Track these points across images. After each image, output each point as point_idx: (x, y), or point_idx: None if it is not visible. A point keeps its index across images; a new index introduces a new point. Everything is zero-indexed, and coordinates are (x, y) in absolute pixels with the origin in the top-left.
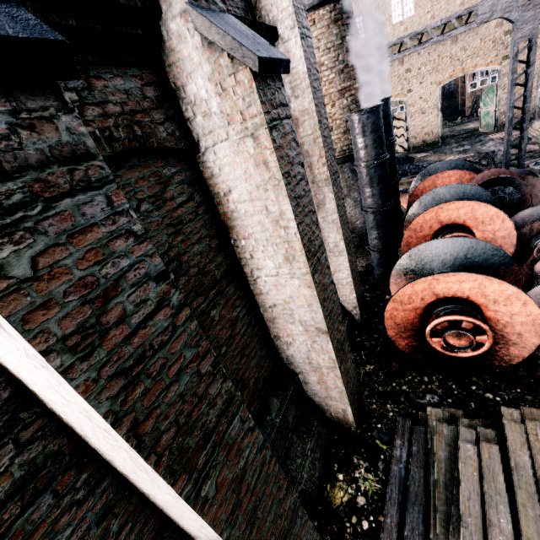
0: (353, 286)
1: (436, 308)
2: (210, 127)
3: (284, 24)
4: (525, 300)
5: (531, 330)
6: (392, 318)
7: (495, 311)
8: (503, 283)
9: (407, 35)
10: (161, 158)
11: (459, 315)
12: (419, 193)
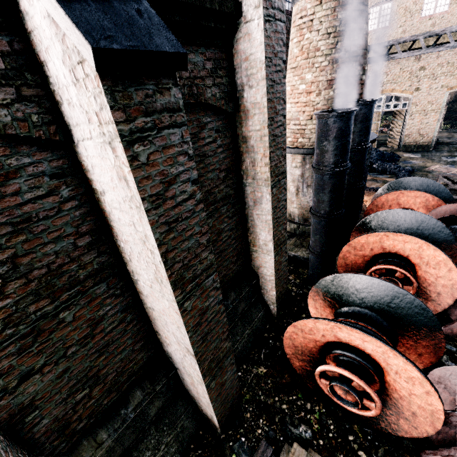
0: (275, 285)
1: (336, 349)
2: (76, 119)
3: (249, 1)
4: (429, 390)
5: (427, 417)
6: (291, 339)
7: (395, 380)
8: (408, 364)
9: (423, 34)
10: (6, 145)
11: (351, 374)
12: (380, 204)
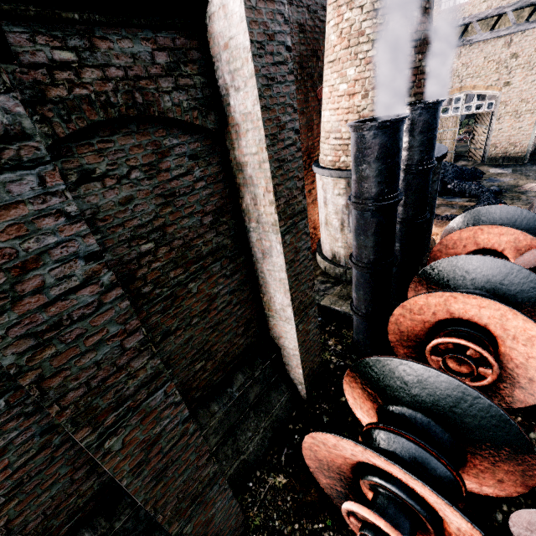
0: (301, 361)
1: (371, 475)
2: None
3: None
4: None
5: None
6: (312, 451)
7: None
8: (475, 532)
9: (512, 4)
10: None
11: (388, 527)
12: (451, 243)
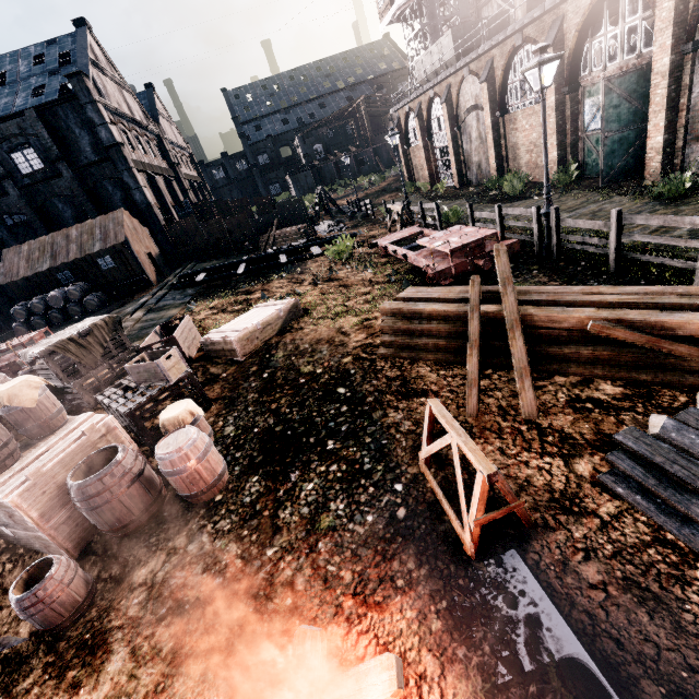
0: None
1: None
2: None
3: None
4: None
5: None
6: None
7: None
8: None
9: None
10: None
11: None
12: None
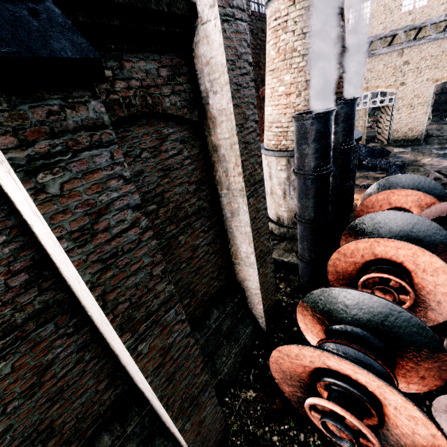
0: (261, 298)
1: (326, 377)
2: None
3: (204, 0)
4: (435, 433)
5: None
6: (278, 364)
7: (395, 416)
8: (408, 403)
9: (402, 28)
10: None
11: (343, 411)
12: (370, 204)
